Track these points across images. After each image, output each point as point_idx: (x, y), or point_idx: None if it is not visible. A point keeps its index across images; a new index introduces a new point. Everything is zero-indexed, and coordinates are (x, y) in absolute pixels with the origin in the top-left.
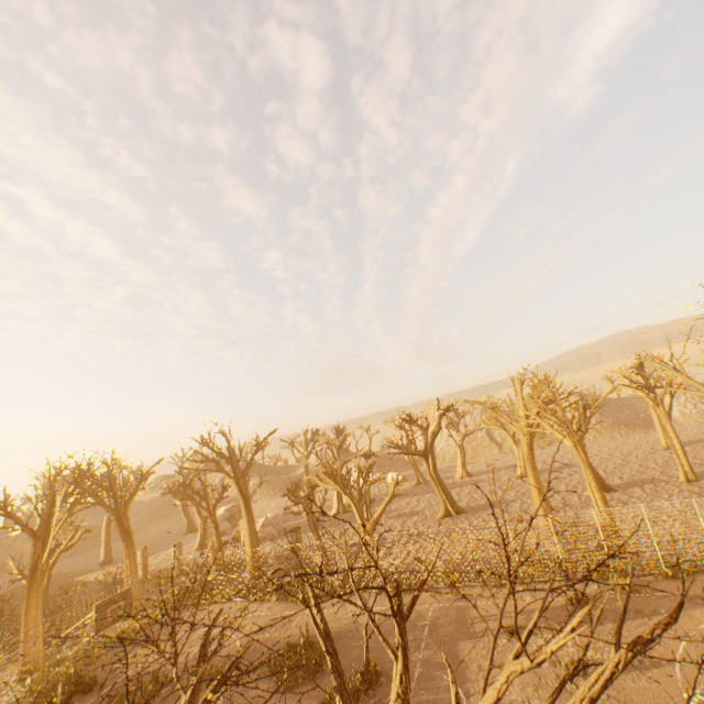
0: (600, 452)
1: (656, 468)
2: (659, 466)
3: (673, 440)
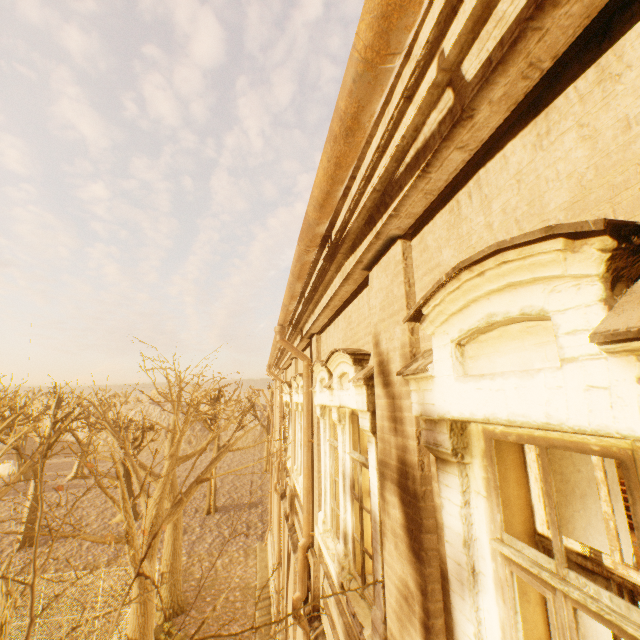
0: (227, 465)
1: (223, 492)
2: (227, 491)
3: (214, 472)
